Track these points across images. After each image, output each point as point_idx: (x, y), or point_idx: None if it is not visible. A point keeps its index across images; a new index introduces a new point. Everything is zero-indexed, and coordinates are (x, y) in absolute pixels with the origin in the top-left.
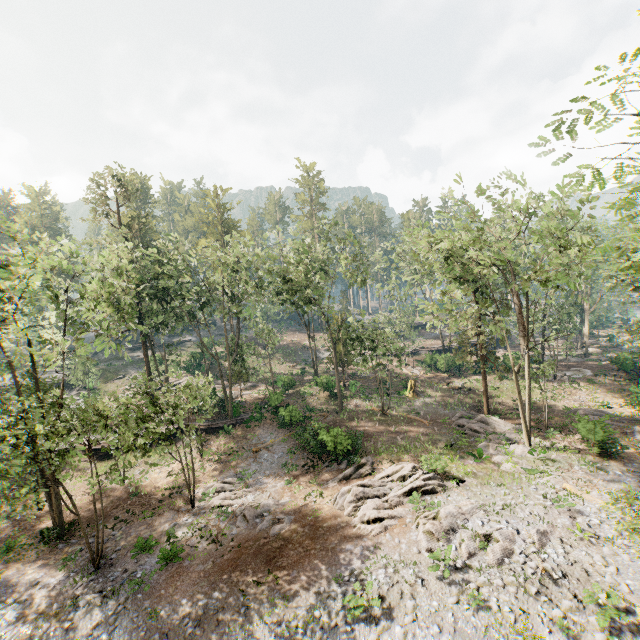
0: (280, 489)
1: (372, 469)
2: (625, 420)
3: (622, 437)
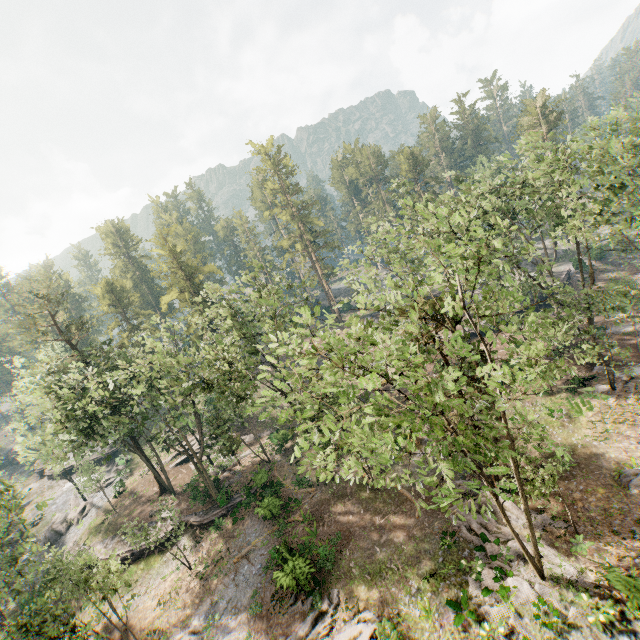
0: None
1: (332, 622)
2: None
3: None
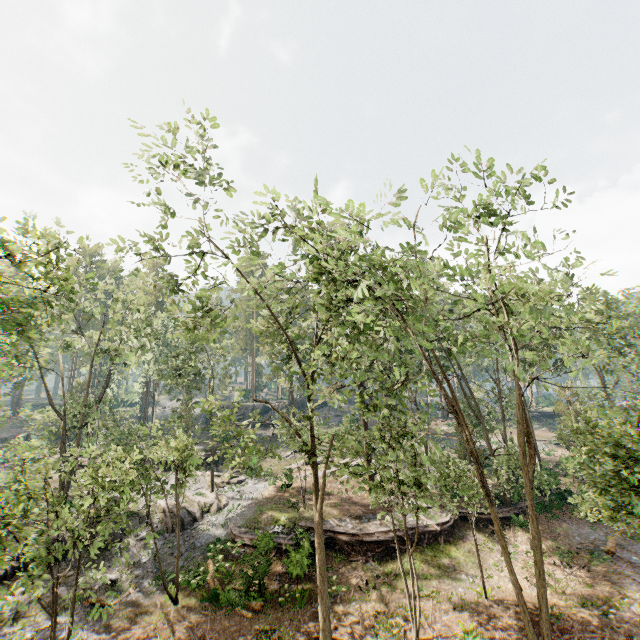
0: None
1: None
2: None
3: None
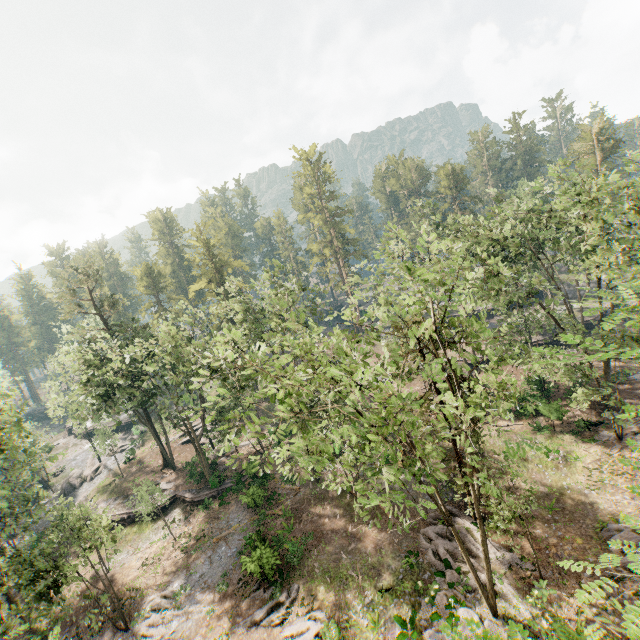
0: (201, 618)
1: (286, 614)
2: None
3: None
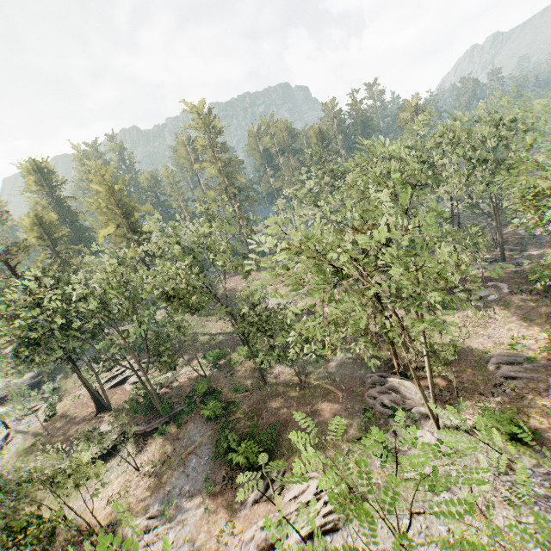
0: (199, 520)
1: (282, 485)
2: (540, 367)
3: (536, 399)
